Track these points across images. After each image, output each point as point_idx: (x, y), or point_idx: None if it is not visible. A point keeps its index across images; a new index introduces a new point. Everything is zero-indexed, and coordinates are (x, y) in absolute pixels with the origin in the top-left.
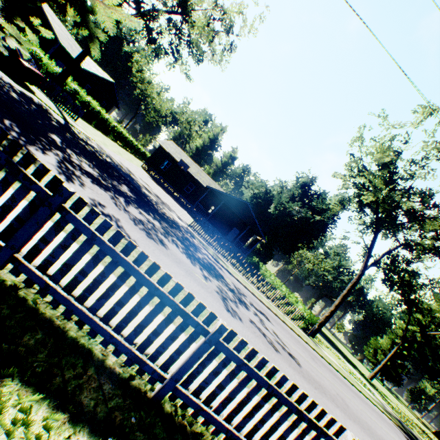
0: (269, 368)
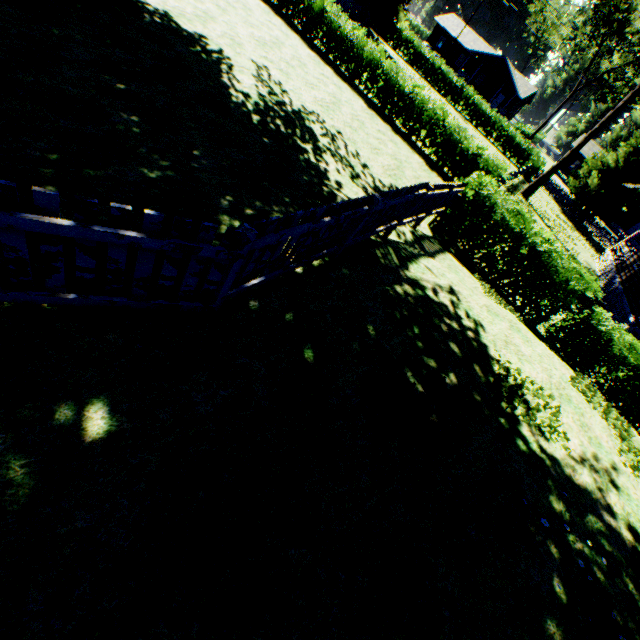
0: None
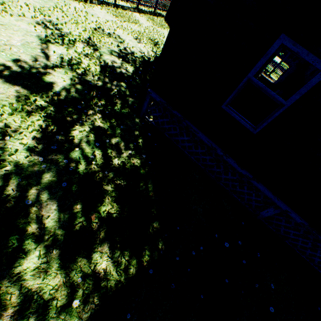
0: None
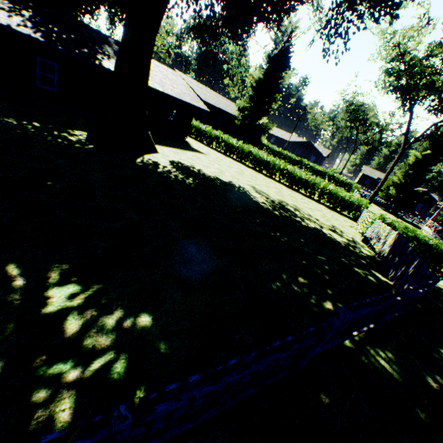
0: (437, 226)
